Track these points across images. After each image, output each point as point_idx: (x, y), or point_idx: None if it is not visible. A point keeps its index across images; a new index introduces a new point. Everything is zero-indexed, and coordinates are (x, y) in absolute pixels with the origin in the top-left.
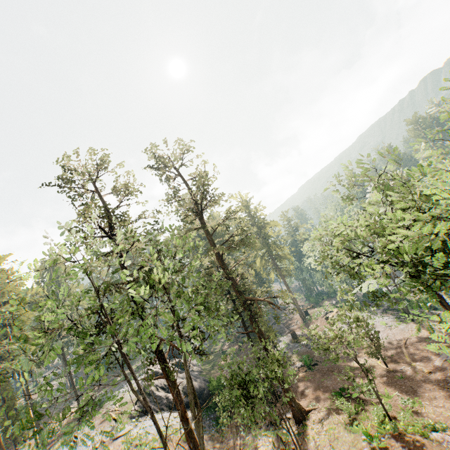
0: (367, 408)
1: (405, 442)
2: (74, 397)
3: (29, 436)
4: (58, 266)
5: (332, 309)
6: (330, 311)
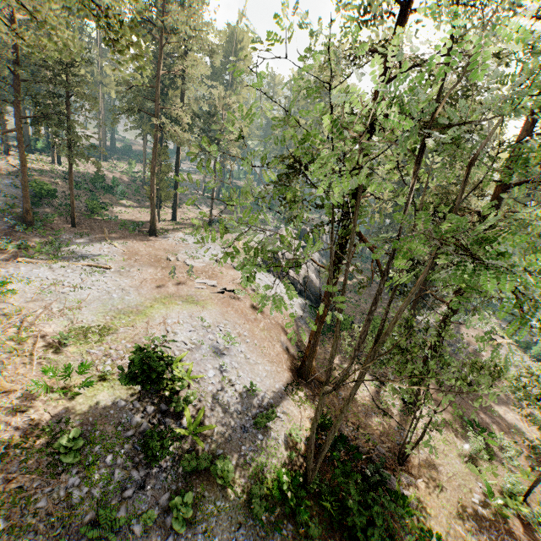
0: (493, 462)
1: (534, 539)
2: (204, 202)
3: (167, 206)
4: (243, 44)
5: (504, 334)
6: (501, 336)
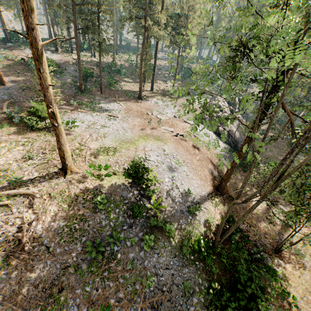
0: None
1: None
2: (169, 79)
3: (148, 82)
4: None
5: None
6: None
